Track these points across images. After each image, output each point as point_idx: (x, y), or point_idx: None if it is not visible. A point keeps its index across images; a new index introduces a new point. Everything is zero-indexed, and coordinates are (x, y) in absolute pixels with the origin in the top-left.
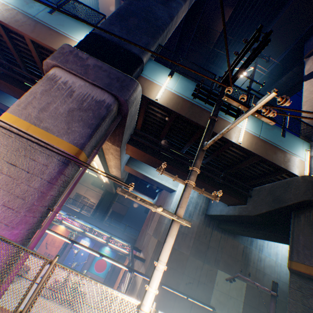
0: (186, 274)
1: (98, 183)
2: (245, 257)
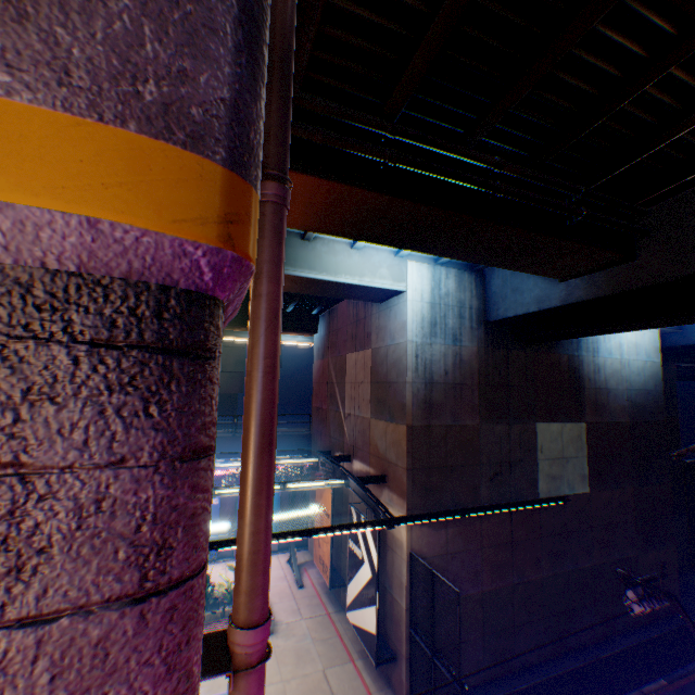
0: (484, 464)
1: None
2: (574, 377)
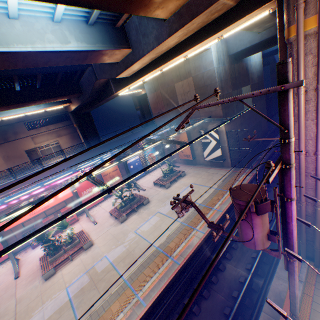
0: (234, 103)
1: (34, 124)
2: (246, 71)
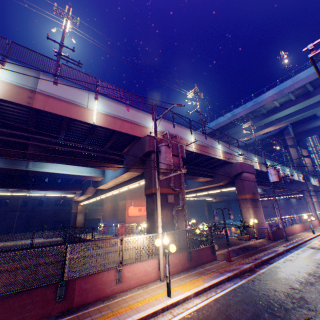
0: (288, 214)
1: None
2: (290, 203)
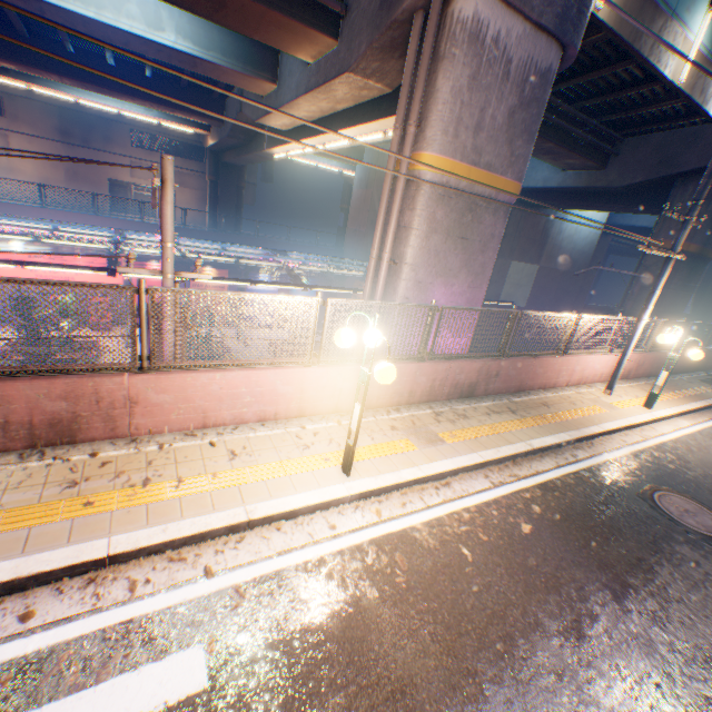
0: None
1: (148, 140)
2: (544, 236)
